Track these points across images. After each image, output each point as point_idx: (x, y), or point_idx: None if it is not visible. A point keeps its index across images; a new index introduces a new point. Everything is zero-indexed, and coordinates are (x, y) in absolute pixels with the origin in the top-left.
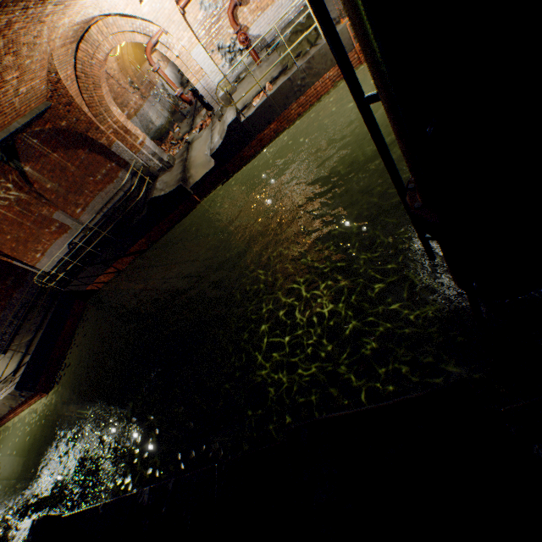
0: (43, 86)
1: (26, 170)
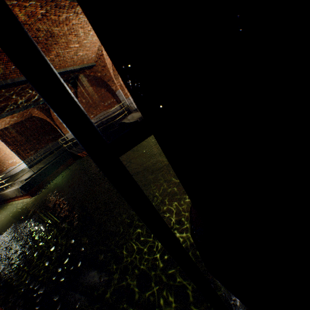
0: (93, 55)
1: (78, 91)
